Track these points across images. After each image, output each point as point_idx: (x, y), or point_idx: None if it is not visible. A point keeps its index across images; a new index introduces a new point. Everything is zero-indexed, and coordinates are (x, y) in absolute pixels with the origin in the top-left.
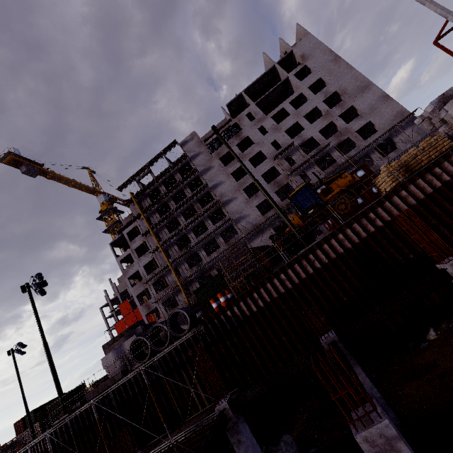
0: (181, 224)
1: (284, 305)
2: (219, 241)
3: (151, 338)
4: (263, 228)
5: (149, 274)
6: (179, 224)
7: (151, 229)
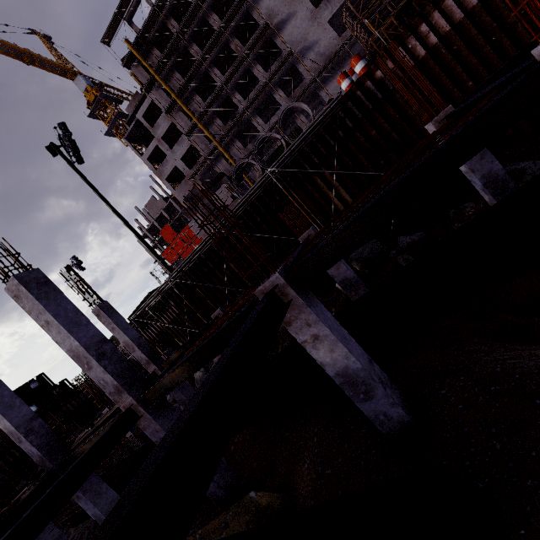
0: (217, 82)
1: (475, 28)
2: (279, 95)
3: (258, 159)
4: (342, 59)
5: (192, 168)
6: (211, 90)
7: (177, 97)
